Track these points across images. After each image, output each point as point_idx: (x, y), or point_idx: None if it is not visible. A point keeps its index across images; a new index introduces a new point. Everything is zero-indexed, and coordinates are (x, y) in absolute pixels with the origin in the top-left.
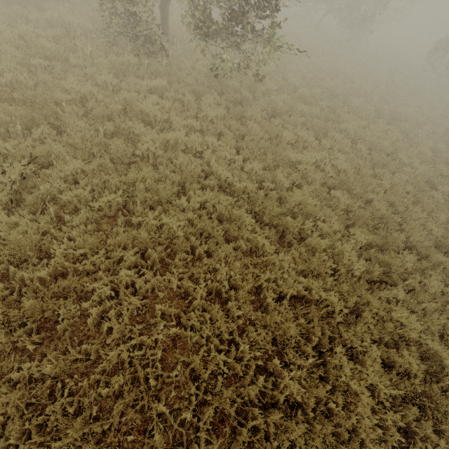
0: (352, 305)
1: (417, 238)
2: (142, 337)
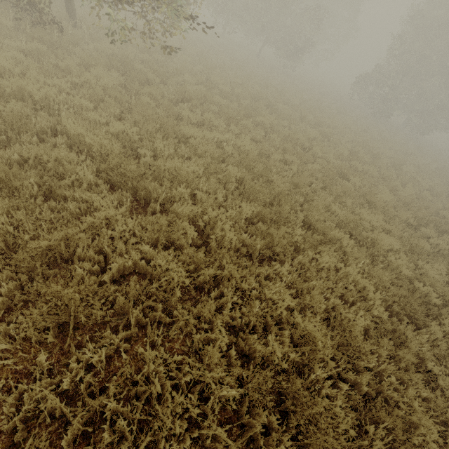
0: (207, 279)
1: (317, 216)
2: None
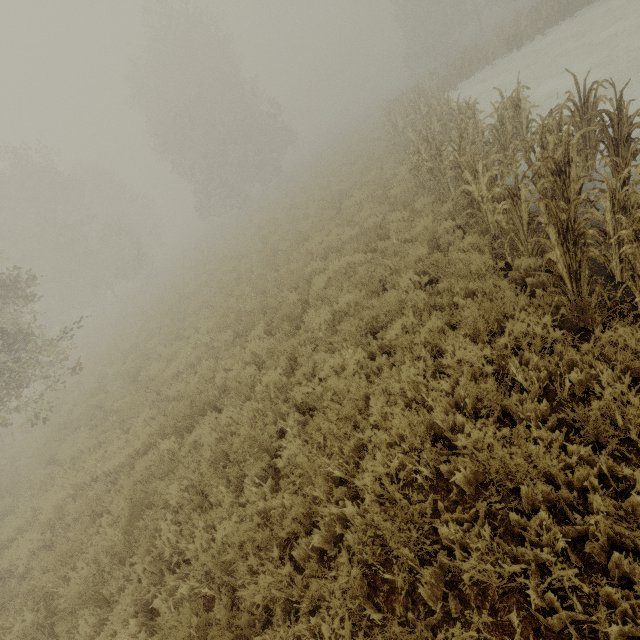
0: (287, 362)
1: (291, 281)
2: (157, 639)
